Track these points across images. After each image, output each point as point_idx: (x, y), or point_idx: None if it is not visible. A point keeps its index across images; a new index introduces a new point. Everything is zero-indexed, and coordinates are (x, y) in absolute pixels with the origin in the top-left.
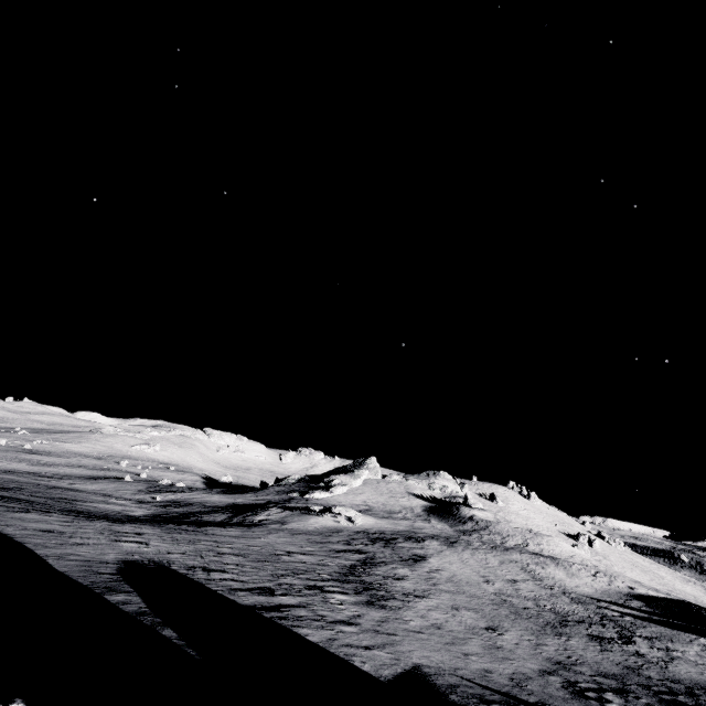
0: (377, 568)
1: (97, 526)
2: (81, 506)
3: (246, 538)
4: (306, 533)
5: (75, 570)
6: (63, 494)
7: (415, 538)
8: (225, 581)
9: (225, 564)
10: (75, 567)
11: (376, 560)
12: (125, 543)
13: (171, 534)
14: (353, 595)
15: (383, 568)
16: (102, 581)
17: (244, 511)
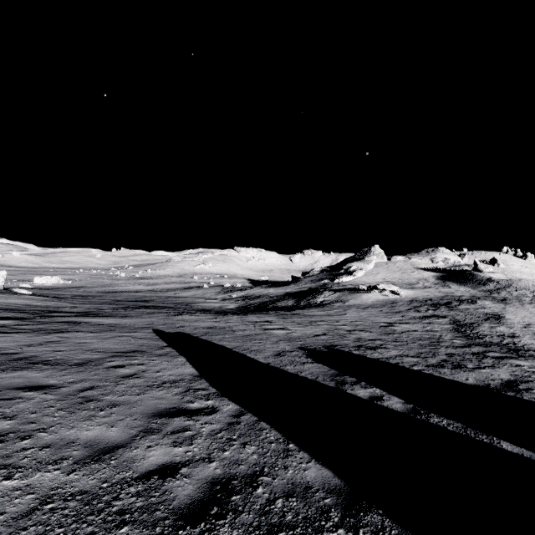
0: (479, 329)
1: (235, 319)
2: (197, 307)
3: (337, 316)
4: (370, 307)
5: (279, 363)
6: (178, 300)
7: (465, 301)
8: (405, 359)
9: (370, 340)
10: (274, 359)
11: (464, 322)
12: (273, 331)
13: (287, 319)
14: (522, 359)
15: (483, 328)
16: (317, 373)
17: (303, 296)
